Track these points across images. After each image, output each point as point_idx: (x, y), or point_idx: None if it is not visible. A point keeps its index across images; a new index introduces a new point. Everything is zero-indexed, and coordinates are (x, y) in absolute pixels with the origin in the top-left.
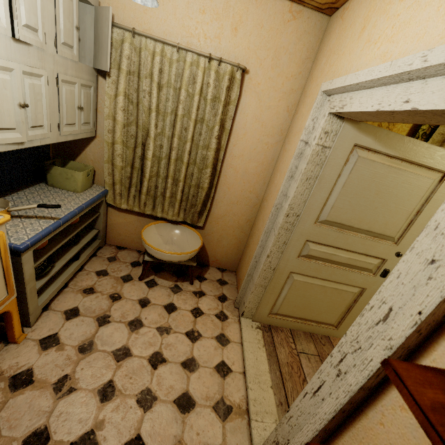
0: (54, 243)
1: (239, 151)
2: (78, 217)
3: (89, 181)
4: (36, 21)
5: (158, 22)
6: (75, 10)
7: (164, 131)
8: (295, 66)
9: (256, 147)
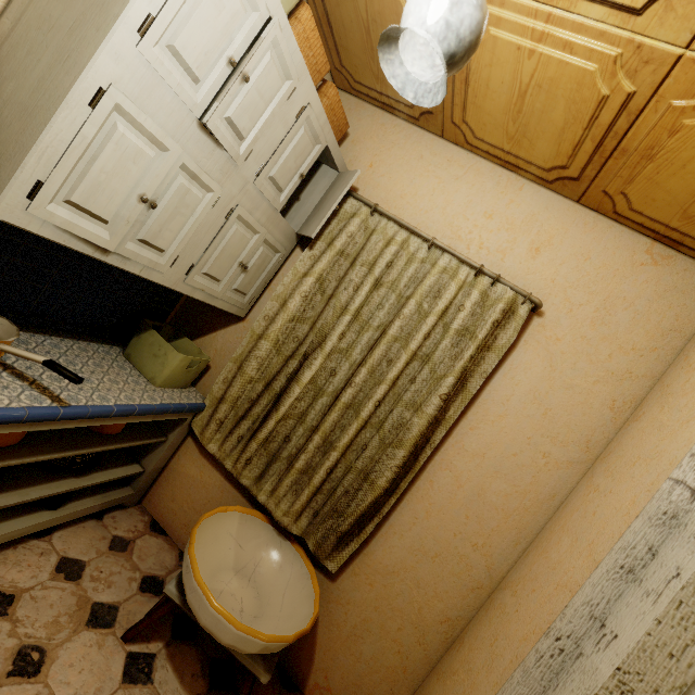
0: (26, 450)
1: (478, 445)
2: (121, 426)
3: (187, 376)
4: (249, 127)
5: (415, 211)
6: (311, 158)
7: (351, 350)
8: (643, 334)
9: (520, 451)
